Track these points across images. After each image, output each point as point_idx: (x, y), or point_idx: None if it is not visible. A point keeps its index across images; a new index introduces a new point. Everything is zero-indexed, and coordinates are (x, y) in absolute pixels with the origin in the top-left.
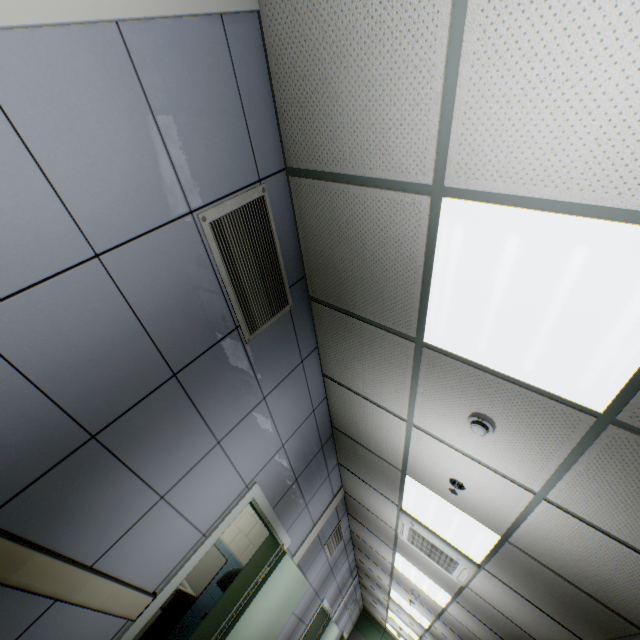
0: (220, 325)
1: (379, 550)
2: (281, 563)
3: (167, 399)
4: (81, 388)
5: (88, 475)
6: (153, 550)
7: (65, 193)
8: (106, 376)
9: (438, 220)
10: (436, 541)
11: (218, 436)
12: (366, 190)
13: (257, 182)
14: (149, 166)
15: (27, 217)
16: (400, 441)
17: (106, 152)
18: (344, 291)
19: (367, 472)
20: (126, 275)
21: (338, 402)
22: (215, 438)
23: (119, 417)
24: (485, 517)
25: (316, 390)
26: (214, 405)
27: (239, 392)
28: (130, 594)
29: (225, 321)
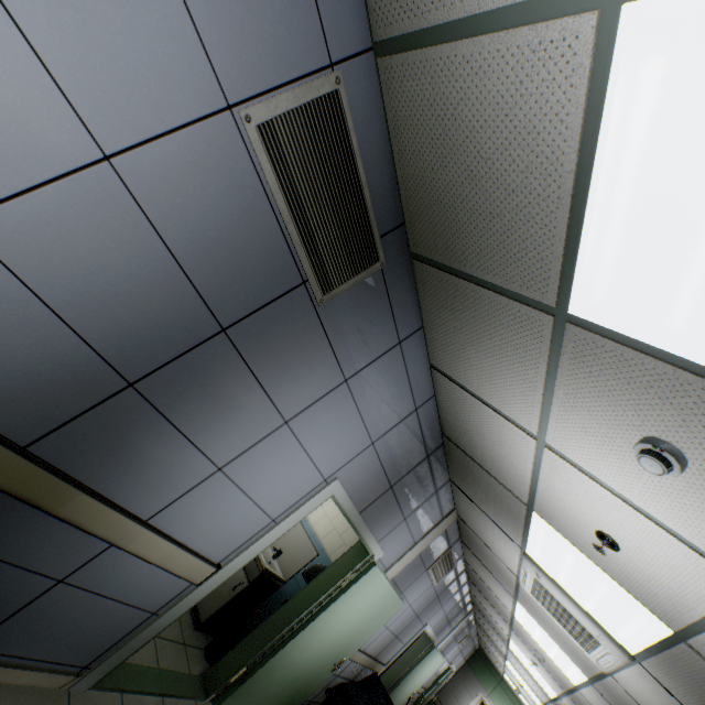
0: (280, 276)
1: (497, 593)
2: (369, 573)
3: (216, 358)
4: (109, 326)
5: (131, 426)
6: (214, 522)
7: (53, 64)
8: (137, 317)
9: (610, 63)
10: (569, 606)
11: (285, 415)
12: (482, 42)
13: (327, 68)
14: (163, 30)
15: (11, 95)
16: (526, 465)
17: (100, 4)
18: (452, 239)
19: (483, 498)
20: (148, 190)
21: (448, 403)
22: (281, 416)
23: (159, 368)
24: (649, 598)
25: (420, 384)
26: (278, 377)
27: (311, 367)
28: (190, 559)
29: (287, 271)
